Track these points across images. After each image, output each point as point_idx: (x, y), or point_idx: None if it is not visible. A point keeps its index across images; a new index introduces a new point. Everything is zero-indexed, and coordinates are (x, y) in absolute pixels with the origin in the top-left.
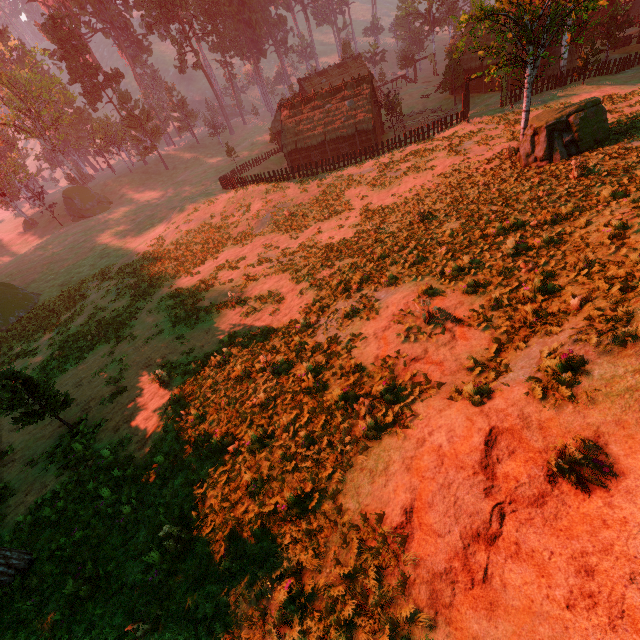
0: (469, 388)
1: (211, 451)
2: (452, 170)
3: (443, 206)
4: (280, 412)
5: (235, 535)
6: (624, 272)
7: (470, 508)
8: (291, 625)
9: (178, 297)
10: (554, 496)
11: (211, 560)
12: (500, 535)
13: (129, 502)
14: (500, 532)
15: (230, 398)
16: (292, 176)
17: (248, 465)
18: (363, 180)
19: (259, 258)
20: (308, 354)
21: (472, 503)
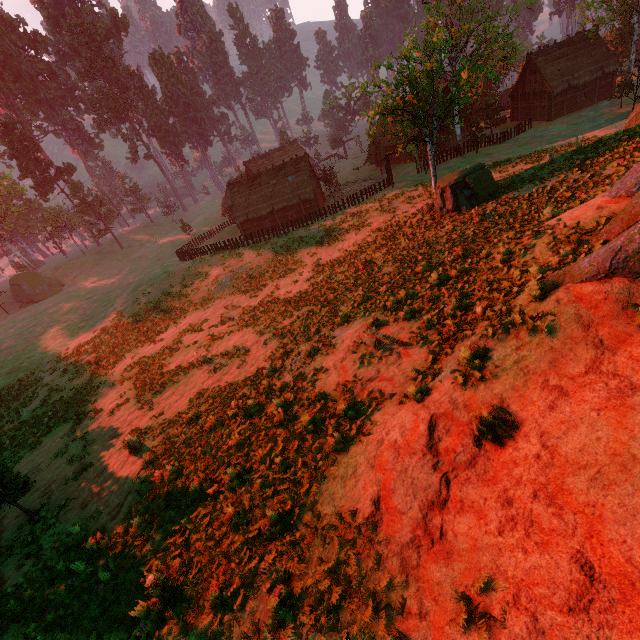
0: (412, 389)
1: (191, 499)
2: (385, 225)
3: (381, 254)
4: (256, 448)
5: (223, 568)
6: (509, 284)
7: (424, 484)
8: (284, 626)
9: (142, 365)
10: (482, 455)
11: (201, 599)
12: (449, 498)
13: (107, 570)
14: (448, 496)
15: (205, 447)
16: (246, 243)
17: (229, 502)
18: (311, 240)
19: (222, 318)
20: (277, 394)
21: (425, 479)
